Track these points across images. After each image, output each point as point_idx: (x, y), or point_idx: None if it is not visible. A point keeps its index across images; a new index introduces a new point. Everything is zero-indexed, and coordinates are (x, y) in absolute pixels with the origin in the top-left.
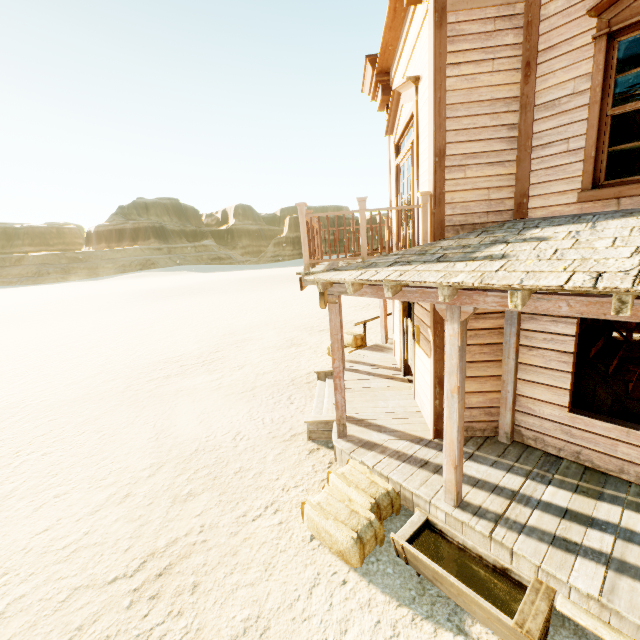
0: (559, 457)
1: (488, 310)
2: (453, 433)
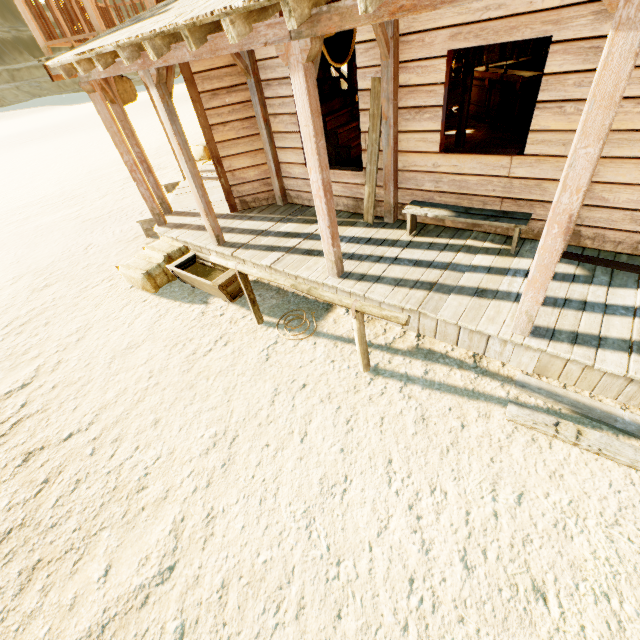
0: (311, 207)
1: (236, 82)
2: (195, 190)
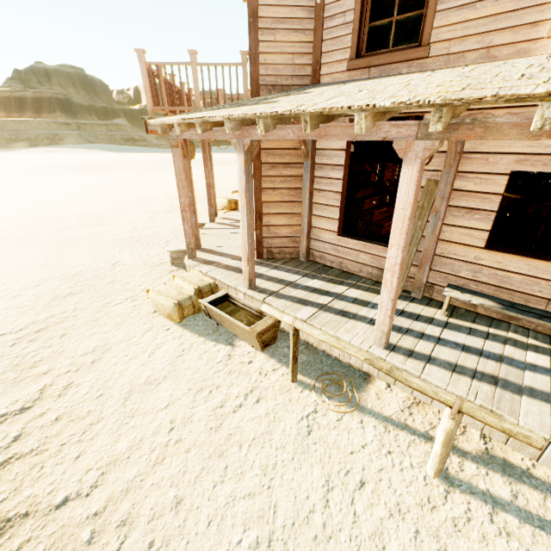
0: (332, 267)
1: (294, 161)
2: (245, 238)
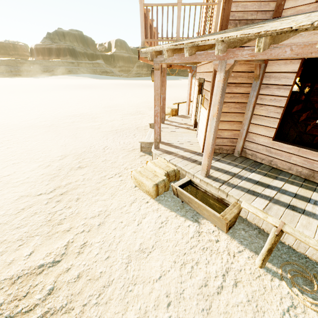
0: (261, 163)
1: (244, 81)
2: (210, 139)
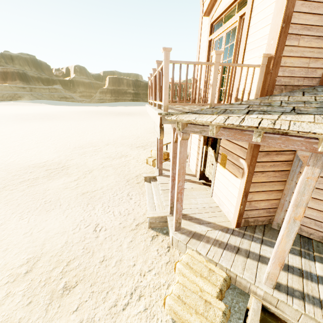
0: (309, 238)
1: (285, 149)
2: (287, 246)
